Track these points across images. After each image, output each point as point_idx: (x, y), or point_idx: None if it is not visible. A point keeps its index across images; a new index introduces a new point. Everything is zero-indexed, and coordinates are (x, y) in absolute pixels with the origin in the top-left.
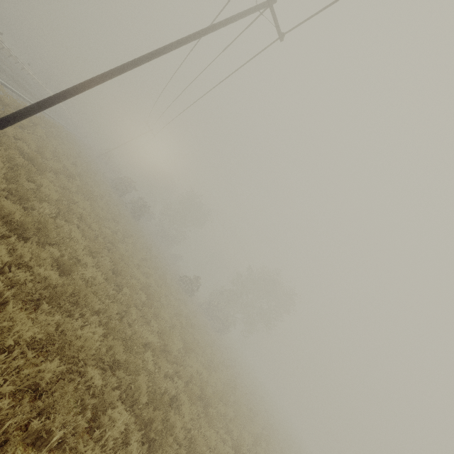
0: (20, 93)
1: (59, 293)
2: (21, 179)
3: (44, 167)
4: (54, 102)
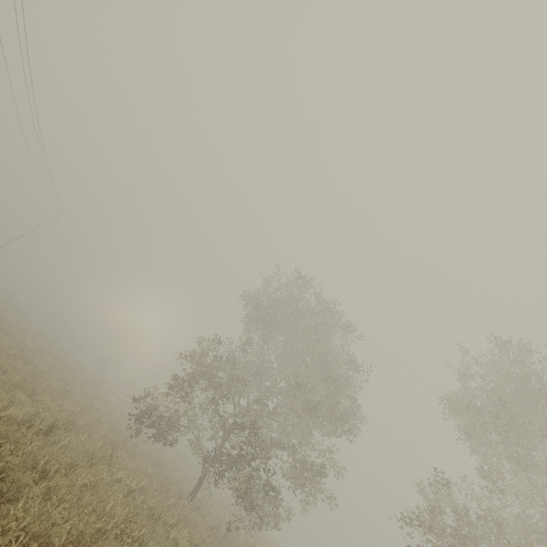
0: None
1: None
2: None
3: None
4: None
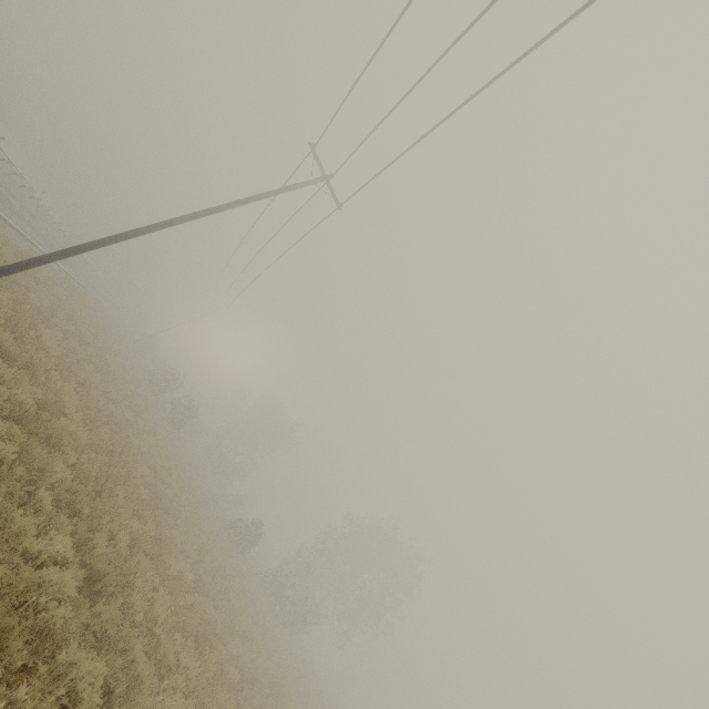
0: (47, 252)
1: (31, 418)
2: (22, 321)
3: (52, 322)
4: (81, 251)
